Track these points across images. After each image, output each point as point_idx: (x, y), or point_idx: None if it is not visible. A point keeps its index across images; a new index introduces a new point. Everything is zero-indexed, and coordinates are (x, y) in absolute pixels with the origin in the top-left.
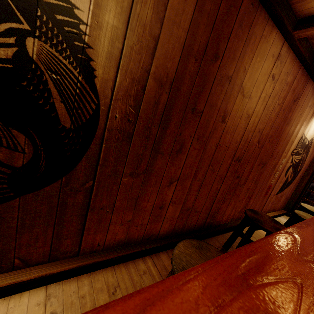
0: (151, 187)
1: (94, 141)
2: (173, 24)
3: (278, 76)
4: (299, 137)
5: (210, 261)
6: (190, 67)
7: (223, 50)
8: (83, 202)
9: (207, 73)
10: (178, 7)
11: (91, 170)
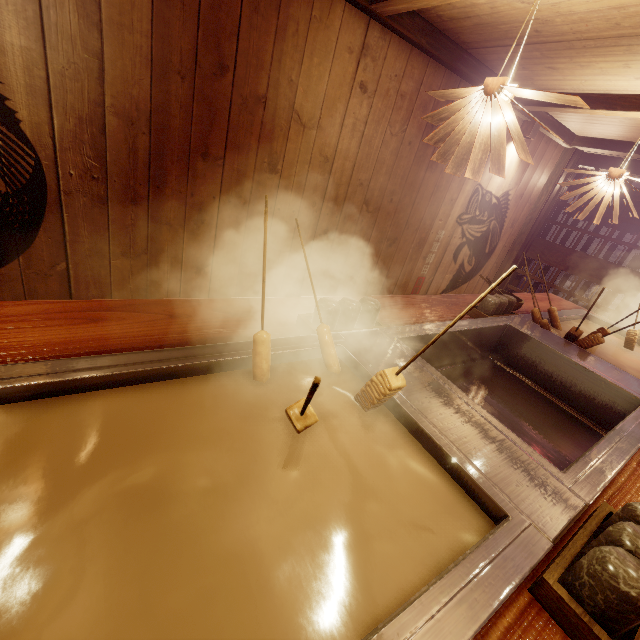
0: (166, 274)
1: (49, 209)
2: (122, 28)
3: (375, 85)
4: (469, 191)
5: (92, 300)
6: (175, 90)
7: (233, 55)
8: (61, 291)
9: (212, 96)
10: (121, 0)
11: (57, 249)
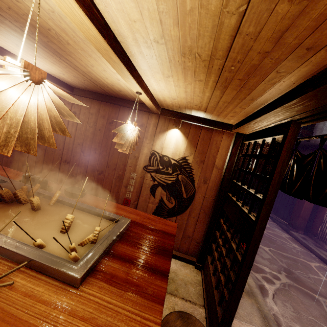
0: (15, 165)
1: None
2: None
3: (79, 112)
4: (147, 153)
5: None
6: None
7: None
8: None
9: None
10: None
11: None
